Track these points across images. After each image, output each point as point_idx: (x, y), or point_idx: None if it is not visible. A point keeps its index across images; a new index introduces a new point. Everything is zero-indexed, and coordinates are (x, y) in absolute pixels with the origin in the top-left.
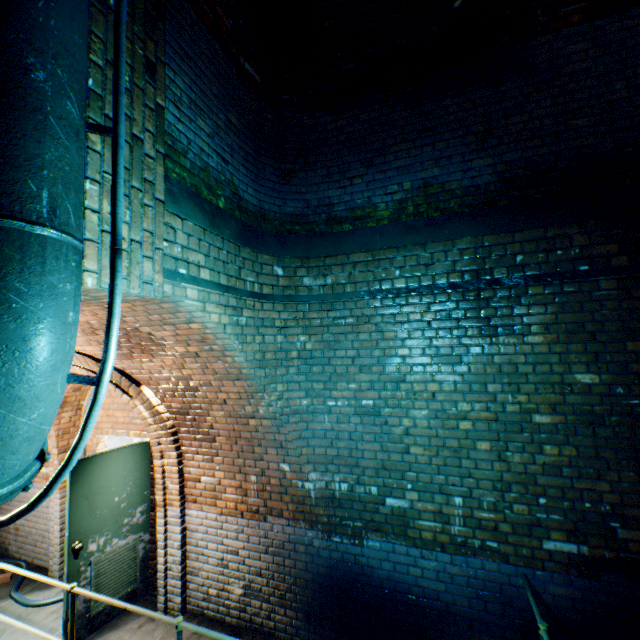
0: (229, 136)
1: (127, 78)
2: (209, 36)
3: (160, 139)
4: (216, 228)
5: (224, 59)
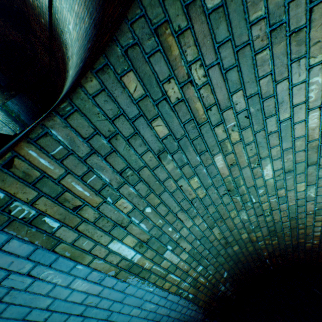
0: (24, 110)
1: (1, 99)
2: (29, 100)
3: (2, 104)
4: (8, 116)
5: (32, 103)
